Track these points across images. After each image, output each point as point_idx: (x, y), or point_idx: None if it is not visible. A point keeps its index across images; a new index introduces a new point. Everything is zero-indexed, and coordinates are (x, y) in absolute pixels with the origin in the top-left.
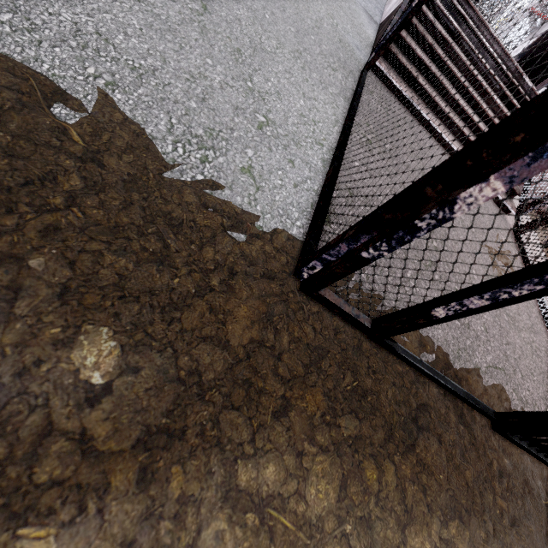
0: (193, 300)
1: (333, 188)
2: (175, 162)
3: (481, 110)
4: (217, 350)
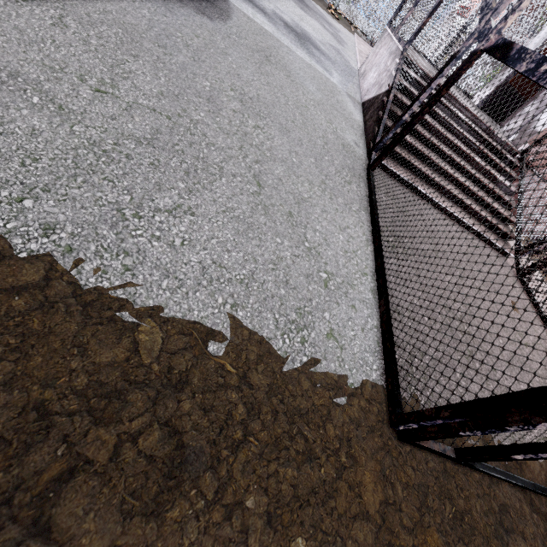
0: (337, 484)
1: (391, 324)
2: (286, 353)
3: (466, 172)
4: (364, 523)
